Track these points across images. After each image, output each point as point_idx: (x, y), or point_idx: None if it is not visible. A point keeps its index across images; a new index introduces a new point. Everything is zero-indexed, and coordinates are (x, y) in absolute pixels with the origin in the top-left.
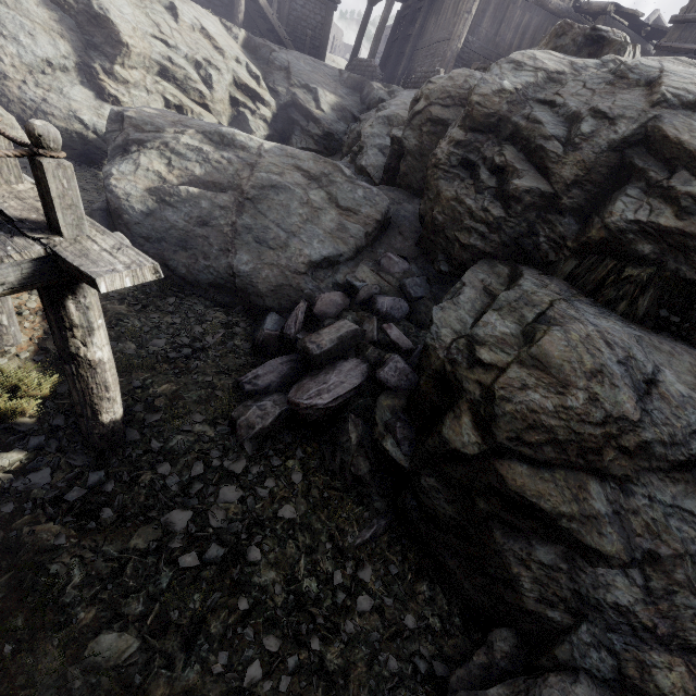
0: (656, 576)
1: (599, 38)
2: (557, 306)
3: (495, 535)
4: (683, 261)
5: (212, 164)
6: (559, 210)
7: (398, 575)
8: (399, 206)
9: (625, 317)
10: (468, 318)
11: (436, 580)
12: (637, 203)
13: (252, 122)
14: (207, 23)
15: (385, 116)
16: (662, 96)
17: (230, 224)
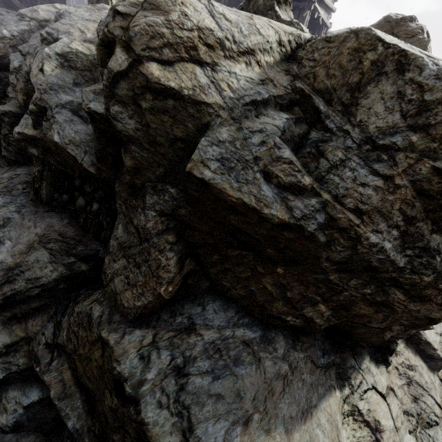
0: None
1: None
2: None
3: None
4: (52, 158)
5: None
6: None
7: None
8: None
9: (37, 201)
10: None
11: None
12: (27, 119)
13: None
14: None
15: None
16: (41, 35)
17: None
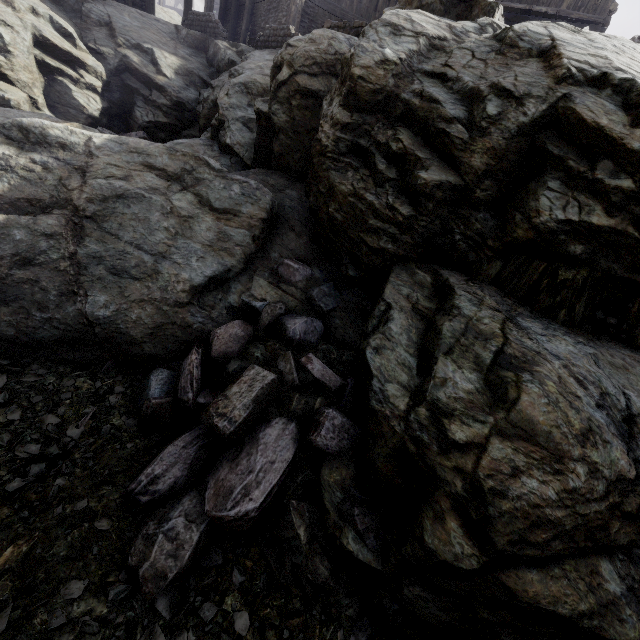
0: None
1: None
2: (511, 336)
3: None
4: (615, 259)
5: (18, 174)
6: (473, 204)
7: None
8: (282, 194)
9: (565, 324)
10: (409, 358)
11: None
12: (563, 199)
13: (78, 93)
14: None
15: (241, 83)
16: (568, 70)
17: (67, 257)
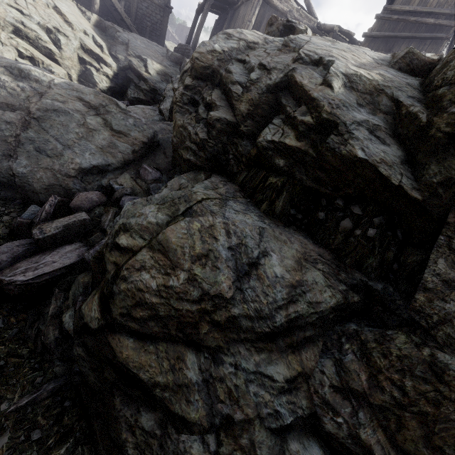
0: (226, 442)
1: (291, 27)
2: (205, 202)
3: (116, 402)
4: (304, 172)
5: (7, 90)
6: (240, 135)
7: (40, 440)
8: (171, 135)
9: (267, 213)
10: None
11: (82, 441)
12: (277, 129)
13: (97, 76)
14: (61, 4)
15: None
16: (299, 55)
17: (14, 136)
